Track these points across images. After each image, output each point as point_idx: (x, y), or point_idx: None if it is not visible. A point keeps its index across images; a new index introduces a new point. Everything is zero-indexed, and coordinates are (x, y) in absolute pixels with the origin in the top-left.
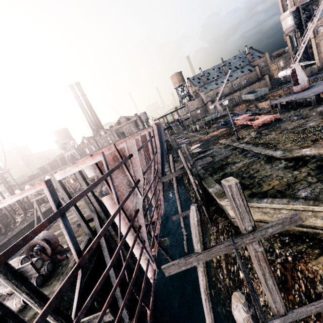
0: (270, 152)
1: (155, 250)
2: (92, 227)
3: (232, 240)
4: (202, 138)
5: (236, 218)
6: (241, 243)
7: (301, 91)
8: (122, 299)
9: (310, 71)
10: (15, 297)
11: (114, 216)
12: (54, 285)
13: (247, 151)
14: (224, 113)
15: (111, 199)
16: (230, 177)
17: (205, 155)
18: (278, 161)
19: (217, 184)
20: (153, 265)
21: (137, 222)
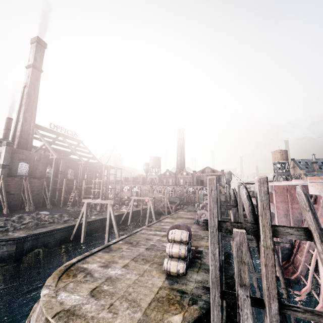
0: None
1: None
2: None
3: None
4: None
5: None
6: None
7: None
8: None
9: None
10: (180, 261)
11: None
12: (203, 274)
13: None
14: None
15: None
16: None
17: None
18: None
19: None
20: None
21: None
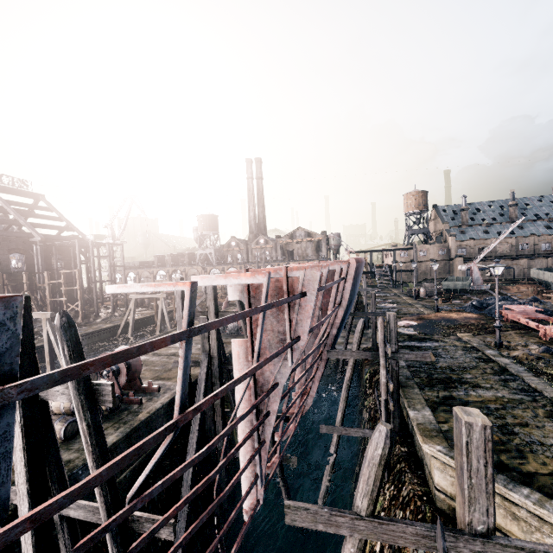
0: None
1: (271, 466)
2: (191, 376)
3: (441, 529)
4: (425, 313)
5: (457, 492)
6: (452, 547)
7: None
8: (185, 518)
9: None
10: (59, 420)
11: (246, 375)
12: (108, 433)
13: (510, 375)
14: (483, 287)
15: (245, 347)
16: (474, 409)
17: (421, 347)
18: None
19: (429, 409)
20: (259, 491)
21: (266, 404)
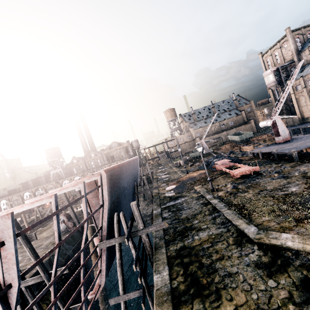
0: (242, 224)
1: None
2: None
3: None
4: (181, 177)
5: None
6: None
7: (283, 142)
8: None
9: (292, 121)
10: None
11: None
12: None
13: (217, 213)
14: (209, 151)
15: None
16: None
17: (175, 204)
18: (250, 246)
19: (167, 268)
20: None
21: None
